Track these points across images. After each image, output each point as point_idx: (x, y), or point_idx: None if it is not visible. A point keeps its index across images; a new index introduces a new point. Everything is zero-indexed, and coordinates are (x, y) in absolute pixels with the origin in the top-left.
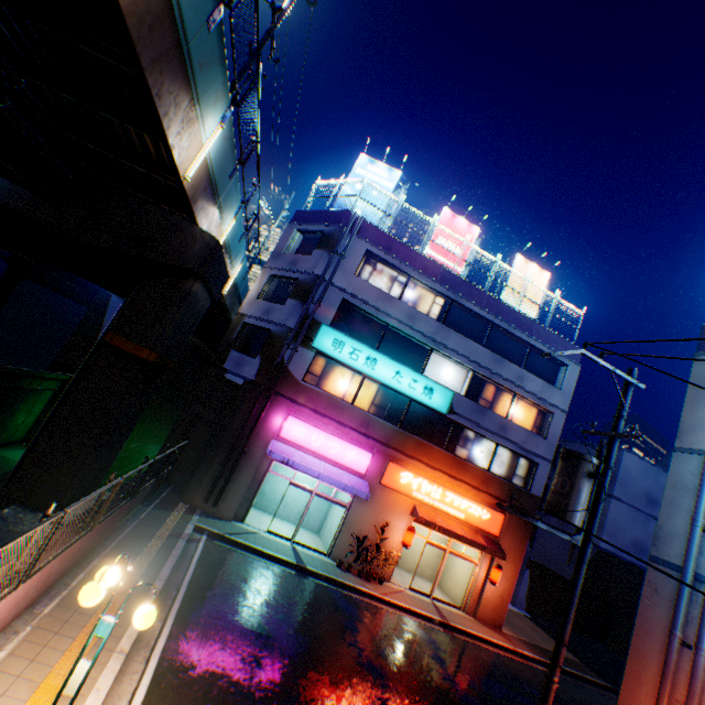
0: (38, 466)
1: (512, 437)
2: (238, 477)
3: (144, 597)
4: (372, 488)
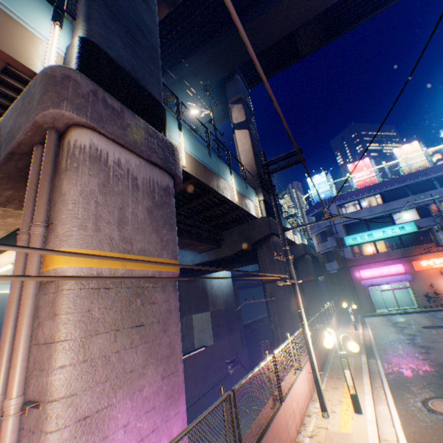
0: (312, 314)
1: None
2: (360, 298)
3: (357, 322)
4: (413, 275)
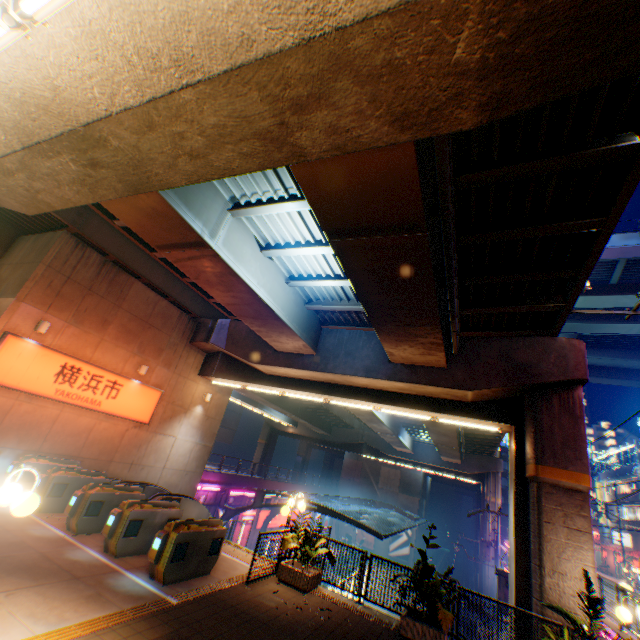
0: None
1: (594, 505)
2: None
3: None
4: None
